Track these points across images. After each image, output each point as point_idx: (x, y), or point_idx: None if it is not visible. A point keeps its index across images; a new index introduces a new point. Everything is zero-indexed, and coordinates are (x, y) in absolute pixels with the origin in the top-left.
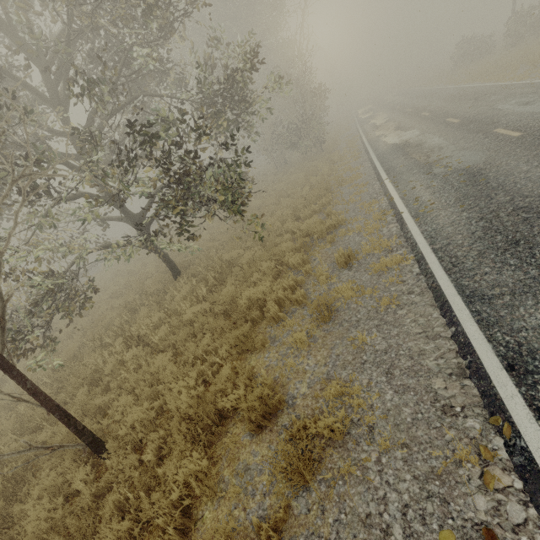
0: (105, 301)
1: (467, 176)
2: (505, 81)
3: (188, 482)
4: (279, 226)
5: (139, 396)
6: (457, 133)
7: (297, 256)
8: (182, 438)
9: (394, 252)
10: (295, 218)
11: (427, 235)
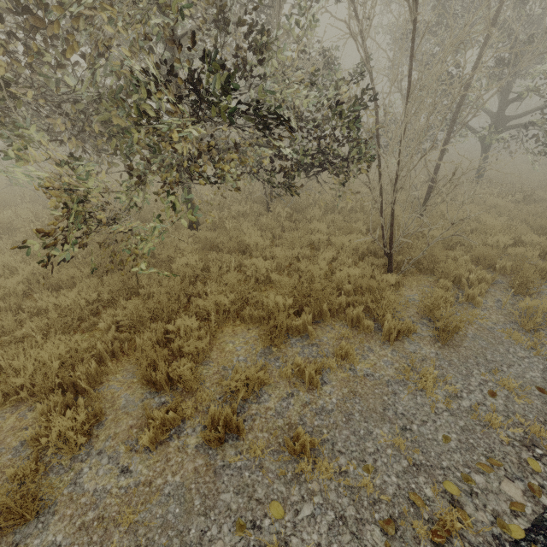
0: None
1: None
2: None
3: (494, 243)
4: None
5: (444, 214)
6: None
7: None
8: (500, 229)
9: None
10: None
11: None
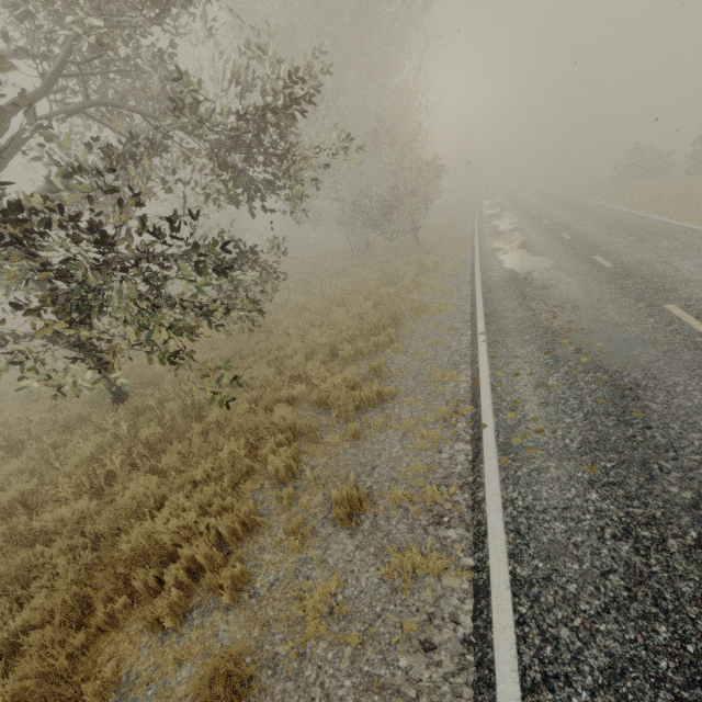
0: (4, 405)
1: (610, 390)
2: (685, 221)
3: None
4: (301, 362)
5: None
6: (606, 288)
7: (279, 457)
8: None
9: (442, 528)
10: (334, 352)
11: (511, 520)
